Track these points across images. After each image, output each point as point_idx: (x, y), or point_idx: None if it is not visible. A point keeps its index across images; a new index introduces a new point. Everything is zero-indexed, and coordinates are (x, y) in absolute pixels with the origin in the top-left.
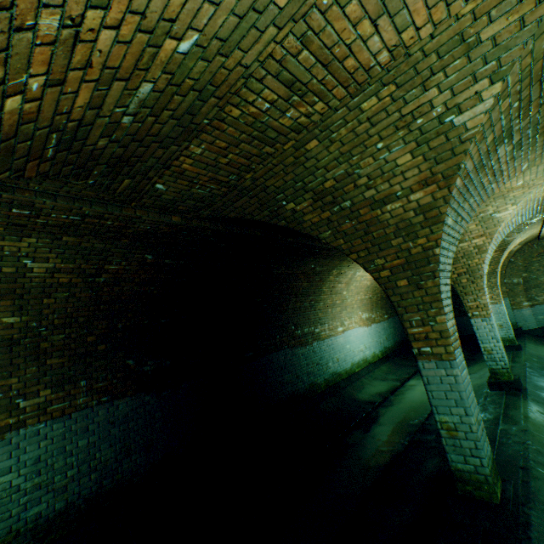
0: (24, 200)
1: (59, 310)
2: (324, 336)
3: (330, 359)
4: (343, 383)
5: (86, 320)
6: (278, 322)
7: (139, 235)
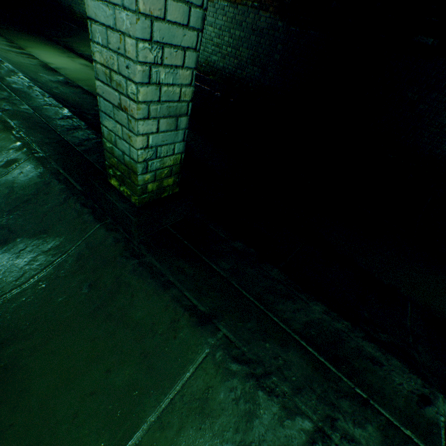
0: None
1: None
2: None
3: None
4: None
5: None
6: None
7: None
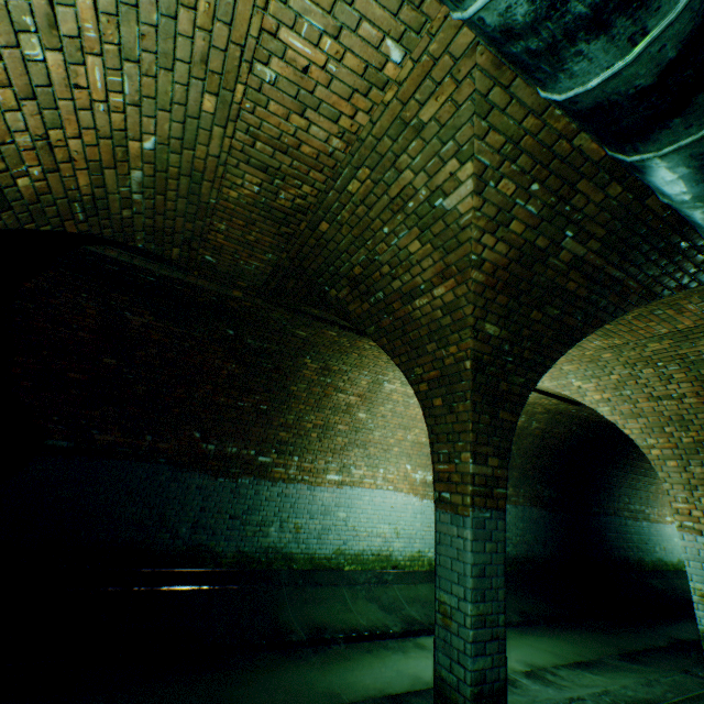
0: (584, 409)
1: (524, 447)
2: (652, 519)
3: (656, 543)
4: (669, 574)
5: (529, 455)
6: (616, 491)
7: (592, 421)
